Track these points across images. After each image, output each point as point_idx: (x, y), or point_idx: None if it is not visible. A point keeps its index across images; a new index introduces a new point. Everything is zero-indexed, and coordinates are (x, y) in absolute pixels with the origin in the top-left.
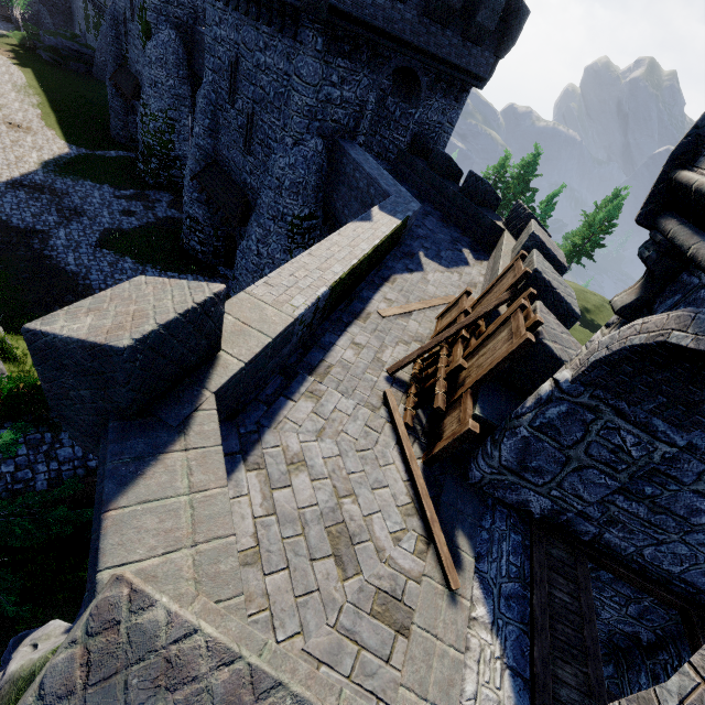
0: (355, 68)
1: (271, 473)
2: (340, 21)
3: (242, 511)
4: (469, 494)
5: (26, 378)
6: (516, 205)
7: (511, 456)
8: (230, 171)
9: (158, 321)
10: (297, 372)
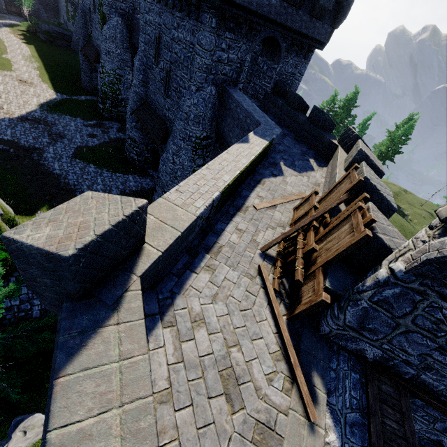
0: (237, 38)
1: (180, 329)
2: (228, 7)
3: (160, 359)
4: (321, 342)
5: None
6: (346, 129)
7: (353, 319)
8: (156, 108)
9: (96, 232)
10: (199, 251)
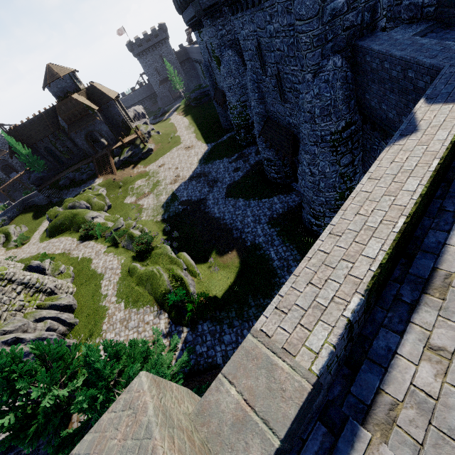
0: None
1: None
2: None
3: None
4: None
5: (203, 294)
6: None
7: None
8: (278, 119)
9: None
10: (344, 414)
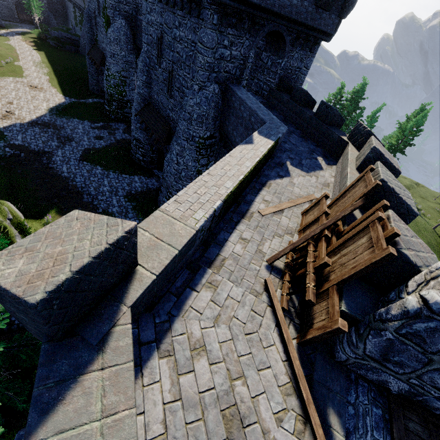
0: (240, 34)
1: (178, 358)
2: (229, 2)
3: (155, 397)
4: (336, 371)
5: None
6: (357, 124)
7: (375, 350)
8: (159, 109)
9: (72, 268)
10: (200, 266)
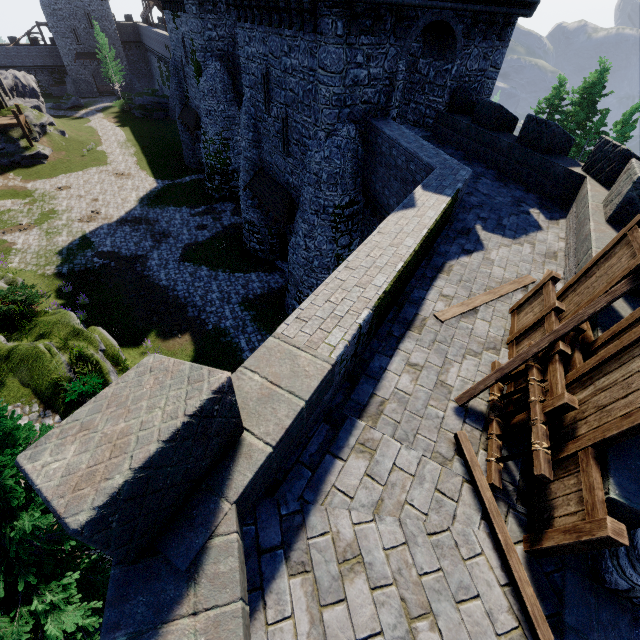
0: (379, 41)
1: (319, 577)
2: None
3: None
4: (609, 608)
5: None
6: (599, 143)
7: None
8: (274, 174)
9: (132, 463)
10: (345, 415)
